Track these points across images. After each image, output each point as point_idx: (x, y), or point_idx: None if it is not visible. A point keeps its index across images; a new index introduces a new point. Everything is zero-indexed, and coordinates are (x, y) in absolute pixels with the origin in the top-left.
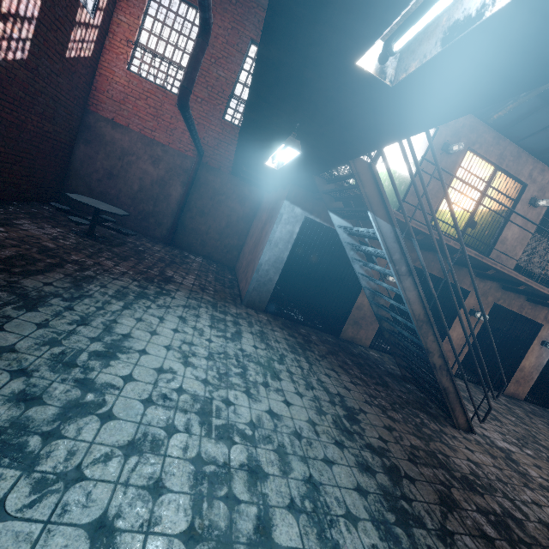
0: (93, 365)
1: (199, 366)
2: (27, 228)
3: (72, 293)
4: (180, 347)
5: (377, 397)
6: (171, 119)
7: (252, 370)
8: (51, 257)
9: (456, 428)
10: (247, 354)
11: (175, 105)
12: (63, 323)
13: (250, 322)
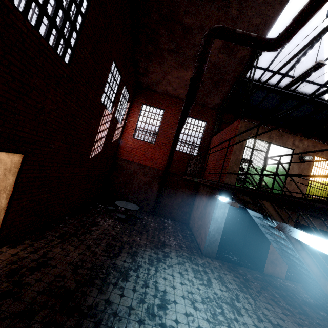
0: (161, 314)
1: (201, 309)
2: (102, 224)
3: (134, 266)
4: (188, 296)
5: (303, 325)
6: (152, 154)
7: (226, 309)
8: (117, 242)
9: None
10: (219, 296)
11: (153, 148)
12: (140, 287)
13: (212, 270)
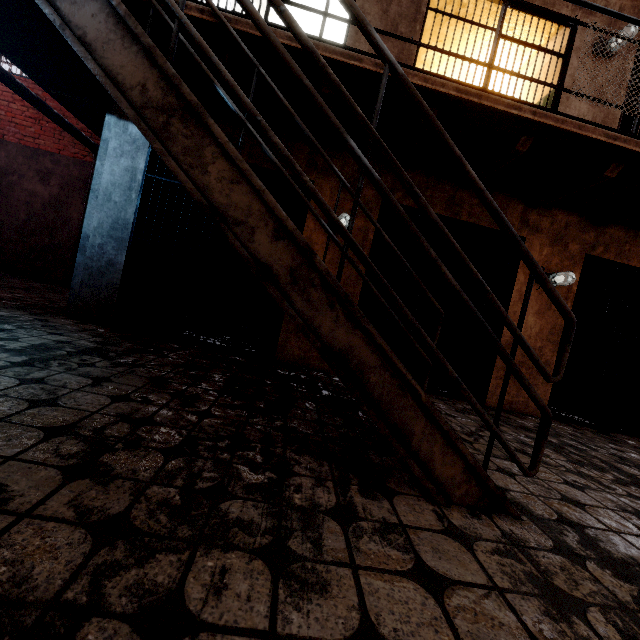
0: None
1: None
2: None
3: None
4: None
5: (158, 424)
6: None
7: None
8: None
9: (435, 500)
10: None
11: None
12: None
13: (3, 322)
